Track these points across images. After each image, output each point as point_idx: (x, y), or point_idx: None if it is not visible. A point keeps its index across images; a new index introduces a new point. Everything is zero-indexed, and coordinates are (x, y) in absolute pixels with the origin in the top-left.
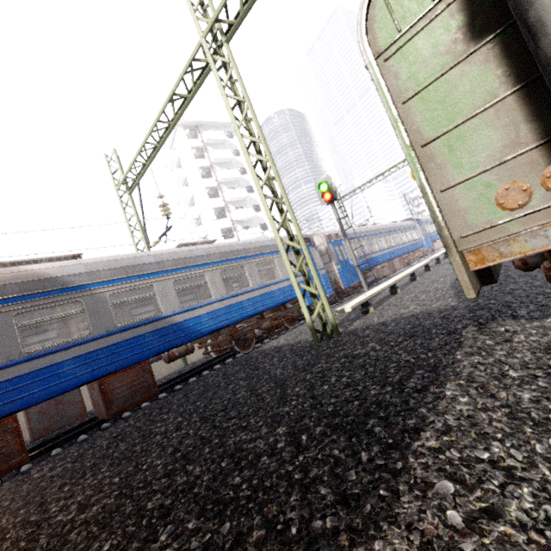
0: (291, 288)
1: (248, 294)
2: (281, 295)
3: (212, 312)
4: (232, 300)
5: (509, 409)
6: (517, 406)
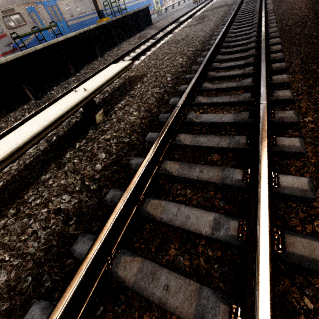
0: (143, 3)
1: (133, 2)
2: (141, 6)
3: (127, 7)
4: (130, 4)
5: (181, 12)
6: (182, 12)
